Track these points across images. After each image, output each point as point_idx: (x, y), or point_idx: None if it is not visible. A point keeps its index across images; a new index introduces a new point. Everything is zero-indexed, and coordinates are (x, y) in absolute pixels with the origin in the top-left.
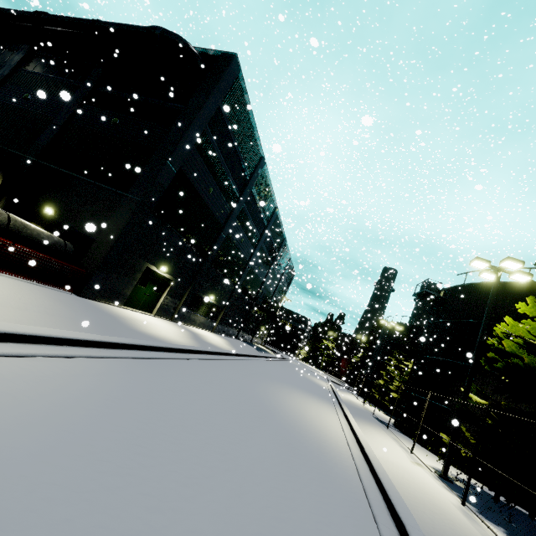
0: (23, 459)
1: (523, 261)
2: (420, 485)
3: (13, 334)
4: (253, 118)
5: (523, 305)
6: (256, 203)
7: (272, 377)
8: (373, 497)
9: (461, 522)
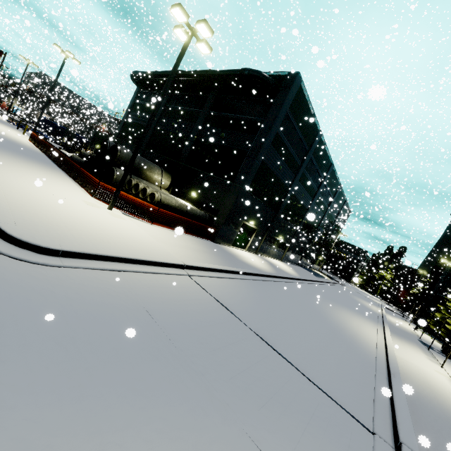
0: (245, 310)
1: None
2: (429, 377)
3: (218, 269)
4: (311, 107)
5: None
6: (314, 165)
7: (326, 297)
8: (380, 364)
9: (449, 398)
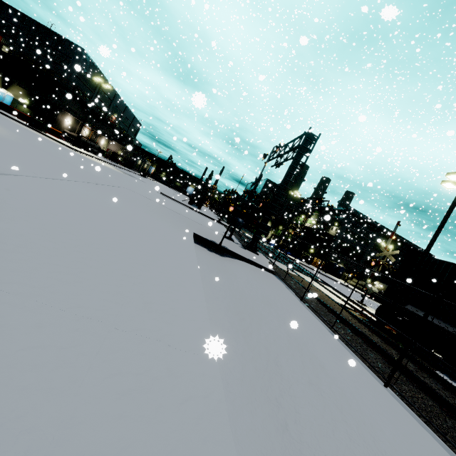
0: None
1: None
2: None
3: None
4: None
5: None
6: None
7: None
8: None
9: None
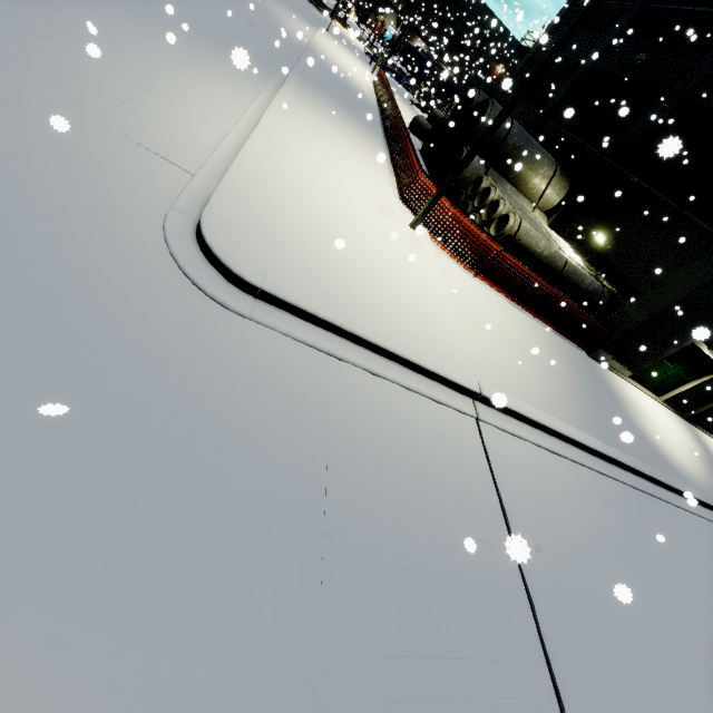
0: (560, 570)
1: None
2: None
3: (554, 430)
4: None
5: None
6: None
7: None
8: None
9: None
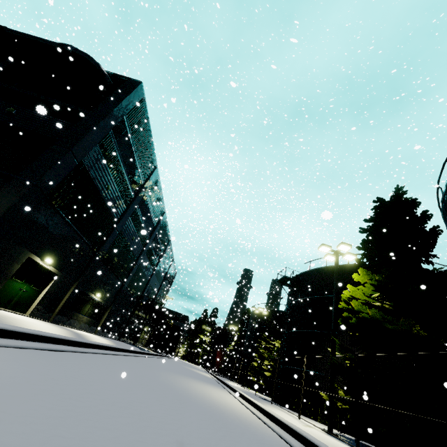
0: None
1: (350, 245)
2: (325, 441)
3: None
4: (151, 134)
5: (357, 275)
6: (148, 206)
7: (166, 369)
8: None
9: None
